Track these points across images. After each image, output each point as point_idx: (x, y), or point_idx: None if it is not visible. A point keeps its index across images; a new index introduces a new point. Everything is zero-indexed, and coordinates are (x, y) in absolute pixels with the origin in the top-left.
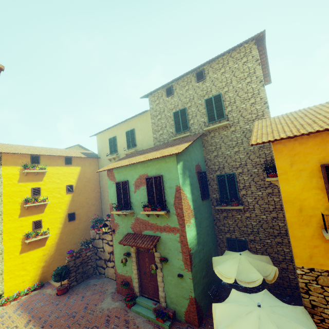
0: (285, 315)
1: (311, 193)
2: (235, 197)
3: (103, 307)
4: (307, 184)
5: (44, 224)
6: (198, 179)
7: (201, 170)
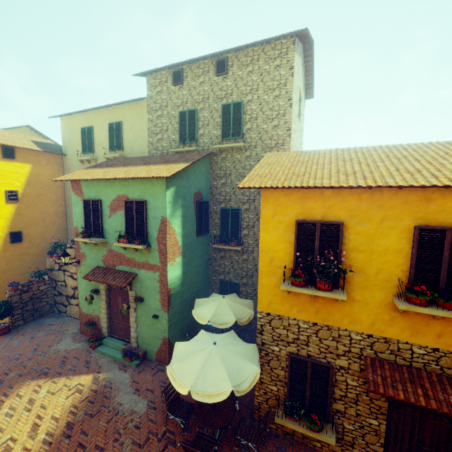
0: (235, 351)
1: (283, 246)
2: (236, 236)
3: (59, 348)
4: (281, 237)
5: None
6: (195, 210)
7: (203, 200)
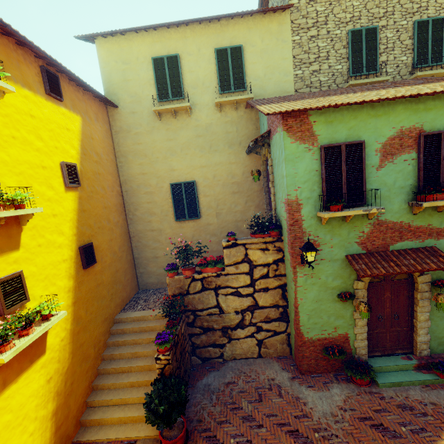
0: None
1: None
2: None
3: (325, 410)
4: None
5: (30, 286)
6: None
7: None
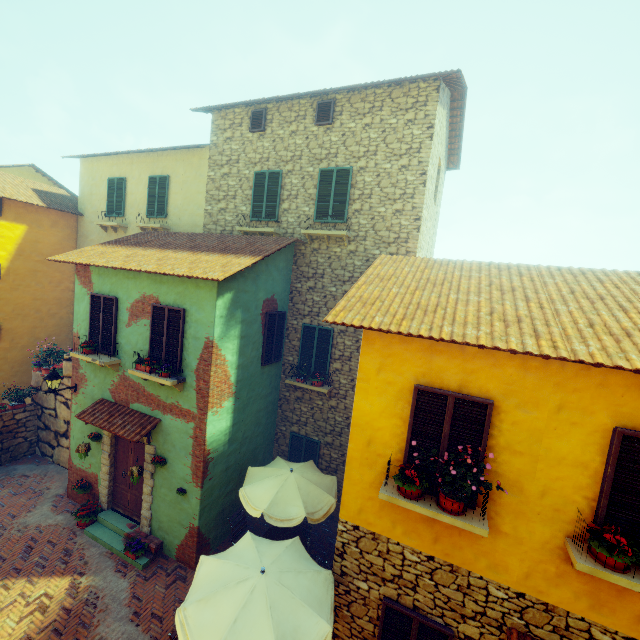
0: (294, 587)
1: (391, 422)
2: (323, 370)
3: (29, 522)
4: (389, 407)
5: None
6: (263, 326)
7: (277, 310)
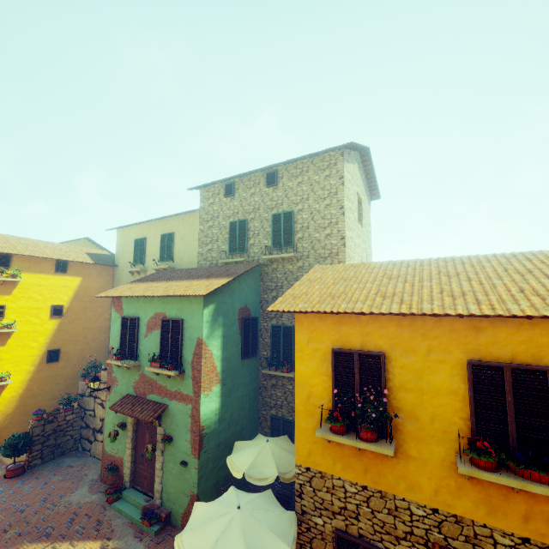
0: (263, 520)
1: (321, 379)
2: (290, 360)
3: (72, 500)
4: (318, 368)
5: (4, 364)
6: (240, 328)
7: (250, 316)
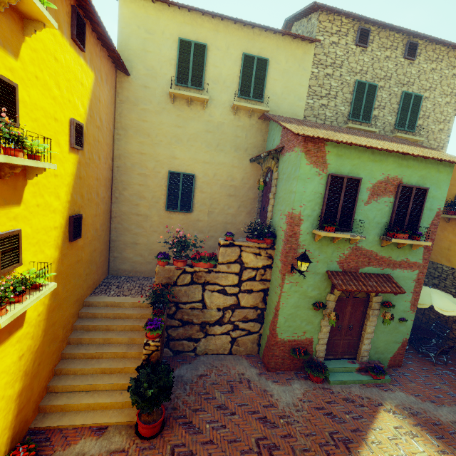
0: None
1: None
2: None
3: (288, 401)
4: None
5: (22, 248)
6: None
7: None
